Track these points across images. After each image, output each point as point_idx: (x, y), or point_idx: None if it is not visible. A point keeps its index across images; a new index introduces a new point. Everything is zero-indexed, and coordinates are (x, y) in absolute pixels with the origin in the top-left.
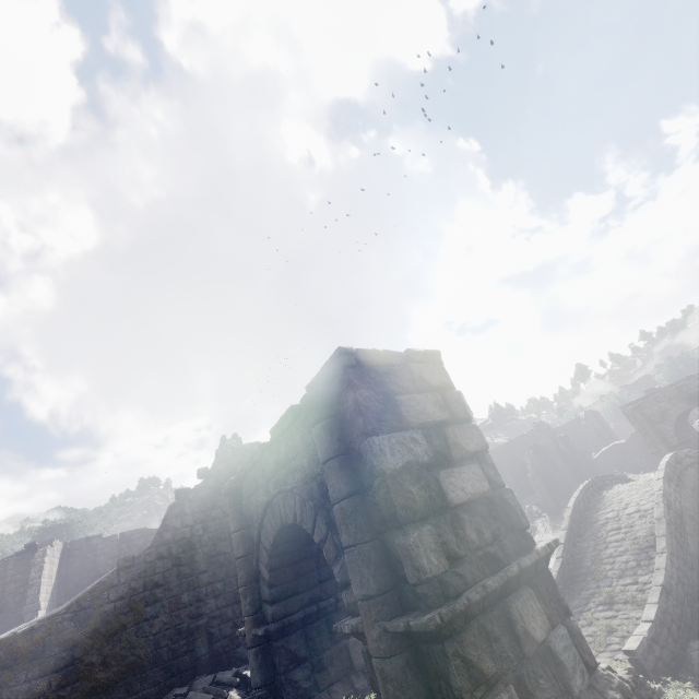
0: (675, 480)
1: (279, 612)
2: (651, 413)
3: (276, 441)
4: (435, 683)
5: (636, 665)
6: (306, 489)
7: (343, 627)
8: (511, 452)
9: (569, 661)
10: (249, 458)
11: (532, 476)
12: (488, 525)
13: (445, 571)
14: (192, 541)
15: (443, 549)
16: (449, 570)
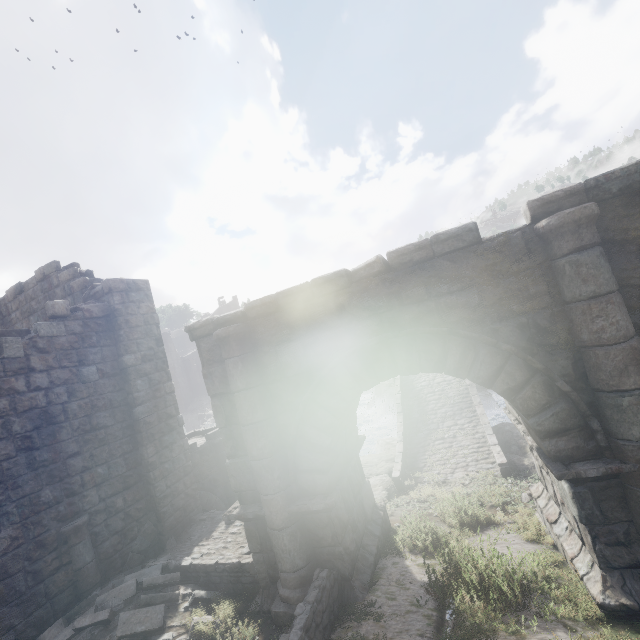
0: None
1: (332, 480)
2: None
3: (404, 268)
4: None
5: (504, 471)
6: (480, 331)
7: (586, 472)
8: None
9: None
10: (301, 288)
11: None
12: None
13: None
14: (51, 411)
15: None
16: None
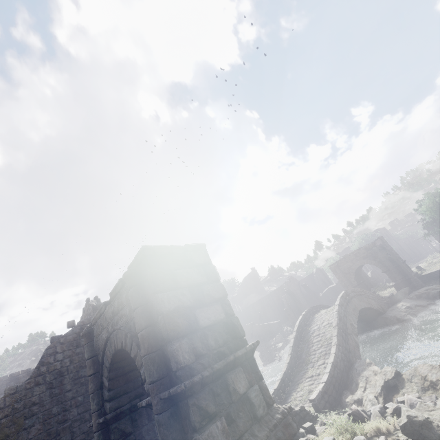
0: (345, 305)
1: (114, 406)
2: (343, 268)
3: (113, 300)
4: (184, 422)
5: (315, 407)
6: (128, 327)
7: (142, 403)
8: (277, 296)
9: (257, 402)
10: (98, 311)
11: (286, 309)
12: (222, 337)
13: (193, 362)
14: (62, 370)
15: (194, 351)
16: (195, 362)
